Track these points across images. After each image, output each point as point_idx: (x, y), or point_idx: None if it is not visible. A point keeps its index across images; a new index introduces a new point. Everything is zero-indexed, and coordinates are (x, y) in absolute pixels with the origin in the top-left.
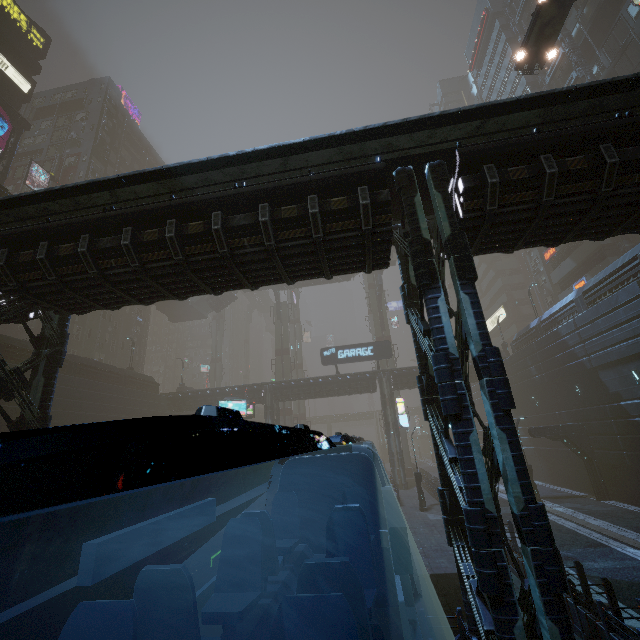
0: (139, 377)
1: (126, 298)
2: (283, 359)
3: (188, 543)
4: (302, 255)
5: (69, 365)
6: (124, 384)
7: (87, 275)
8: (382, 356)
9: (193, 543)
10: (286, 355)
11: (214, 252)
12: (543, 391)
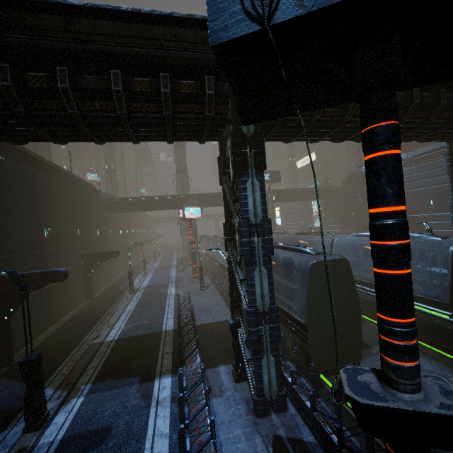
0: (88, 184)
1: (322, 138)
2: (183, 176)
3: (290, 293)
4: (449, 128)
5: (53, 171)
6: (83, 190)
7: (336, 118)
8: (275, 181)
9: (293, 292)
10: (185, 173)
11: (421, 118)
12: (361, 207)
